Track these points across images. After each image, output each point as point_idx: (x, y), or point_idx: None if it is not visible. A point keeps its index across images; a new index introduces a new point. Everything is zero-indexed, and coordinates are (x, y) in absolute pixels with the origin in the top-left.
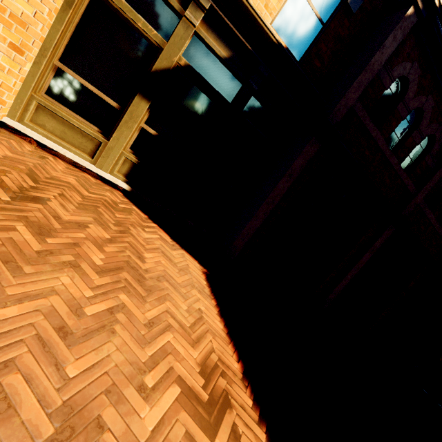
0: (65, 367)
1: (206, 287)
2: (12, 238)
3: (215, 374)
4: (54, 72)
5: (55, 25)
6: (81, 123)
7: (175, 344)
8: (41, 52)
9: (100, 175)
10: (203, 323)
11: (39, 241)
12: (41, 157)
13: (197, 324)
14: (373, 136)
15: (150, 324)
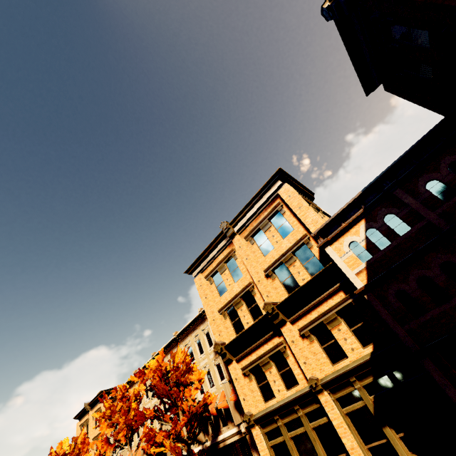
0: None
1: None
2: None
3: None
4: (369, 451)
5: (354, 437)
6: None
7: None
8: (361, 450)
9: None
10: None
11: None
12: None
13: None
14: (429, 317)
15: None
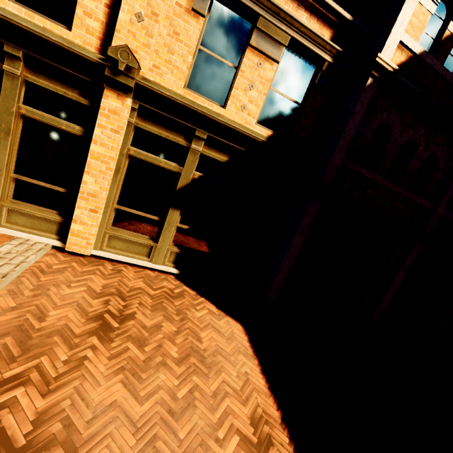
0: (178, 434)
1: (249, 348)
2: (129, 356)
3: (261, 423)
4: (115, 211)
5: (112, 186)
6: (137, 238)
7: (232, 406)
8: (106, 205)
9: (156, 268)
10: (249, 384)
11: (142, 352)
12: (118, 271)
13: (245, 386)
14: (370, 178)
15: (215, 395)
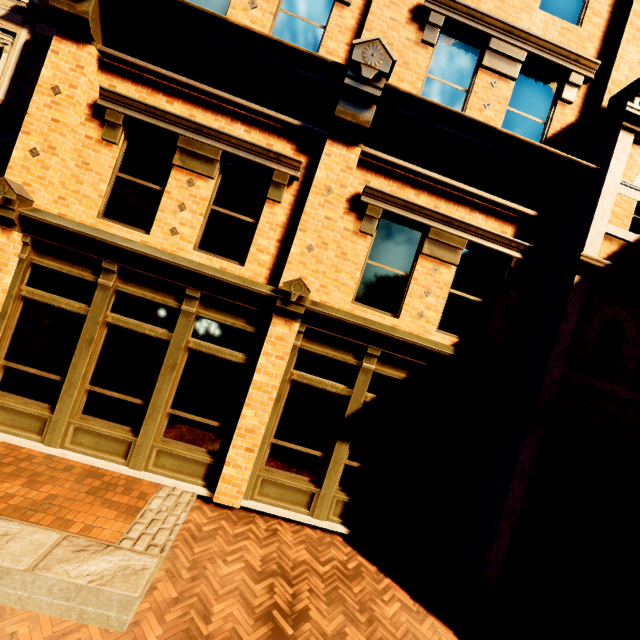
0: None
1: None
2: None
3: None
4: (270, 446)
5: (270, 417)
6: (296, 481)
7: None
8: (263, 440)
9: (319, 526)
10: None
11: None
12: (273, 532)
13: None
14: (609, 391)
15: None
